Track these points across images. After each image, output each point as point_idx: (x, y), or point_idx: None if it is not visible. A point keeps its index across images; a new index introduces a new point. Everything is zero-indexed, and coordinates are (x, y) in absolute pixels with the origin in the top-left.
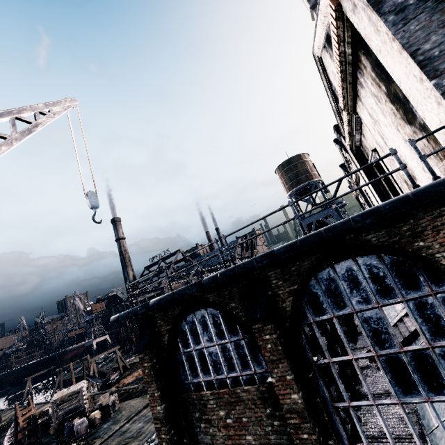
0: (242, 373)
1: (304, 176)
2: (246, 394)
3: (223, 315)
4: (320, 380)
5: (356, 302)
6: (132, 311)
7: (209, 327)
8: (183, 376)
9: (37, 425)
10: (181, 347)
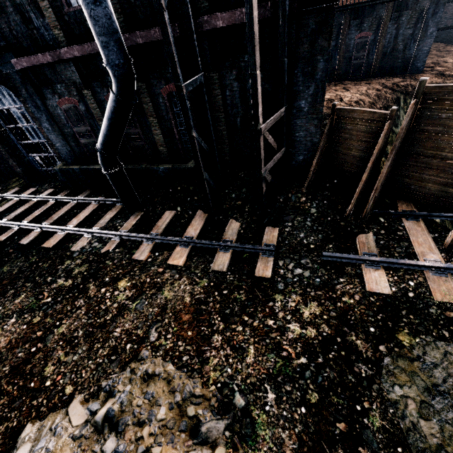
0: None
1: None
2: None
3: None
4: (10, 133)
5: (8, 104)
6: None
7: None
8: None
9: None
10: None
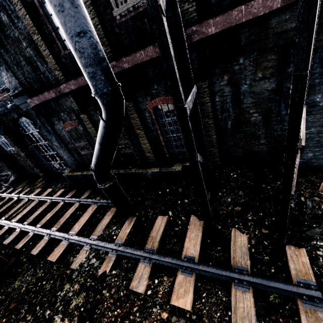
0: None
1: None
2: None
3: None
4: (35, 149)
5: (31, 130)
6: None
7: None
8: (5, 148)
9: None
10: None
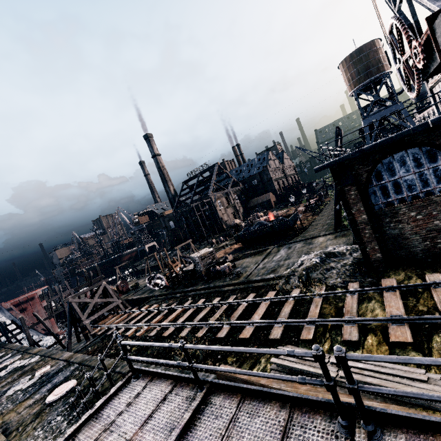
0: (436, 186)
1: (376, 67)
2: (439, 198)
3: (425, 151)
4: None
5: None
6: (342, 158)
7: (408, 162)
8: (374, 200)
9: (185, 273)
10: (375, 182)
